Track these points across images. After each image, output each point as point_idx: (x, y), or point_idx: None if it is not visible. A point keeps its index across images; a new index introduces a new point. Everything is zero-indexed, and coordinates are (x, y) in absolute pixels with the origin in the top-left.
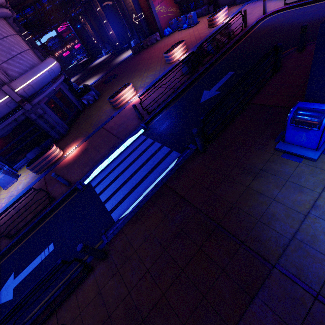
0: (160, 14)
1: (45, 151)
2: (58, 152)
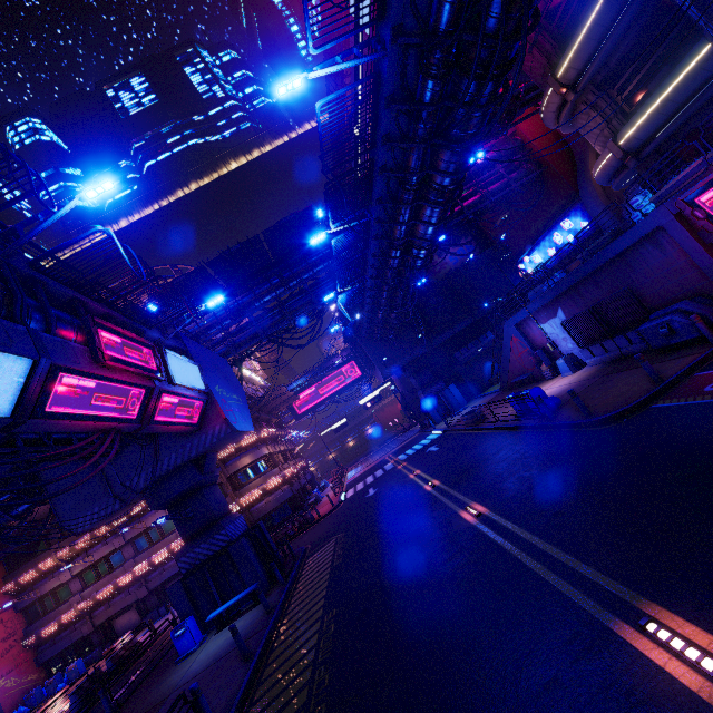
0: (5, 691)
1: None
2: None
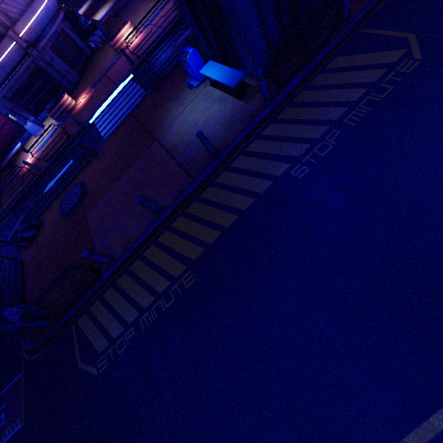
0: None
1: (59, 99)
2: (70, 100)
